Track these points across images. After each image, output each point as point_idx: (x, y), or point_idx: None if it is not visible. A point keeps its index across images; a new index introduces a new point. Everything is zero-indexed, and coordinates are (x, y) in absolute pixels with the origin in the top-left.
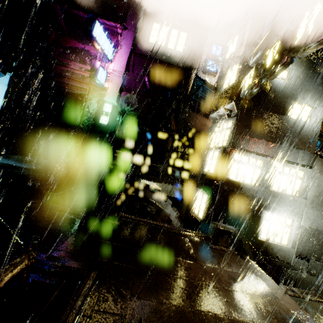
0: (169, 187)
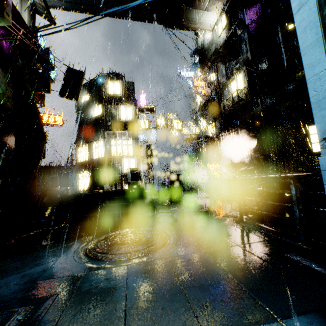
0: None
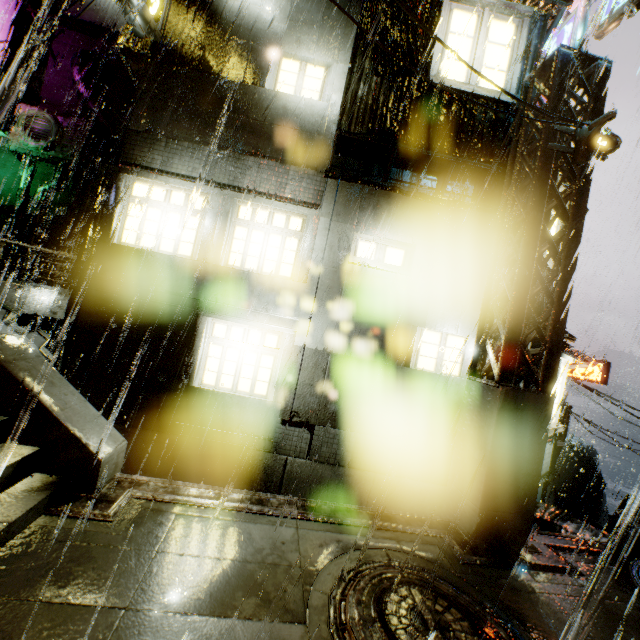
0: (44, 294)
